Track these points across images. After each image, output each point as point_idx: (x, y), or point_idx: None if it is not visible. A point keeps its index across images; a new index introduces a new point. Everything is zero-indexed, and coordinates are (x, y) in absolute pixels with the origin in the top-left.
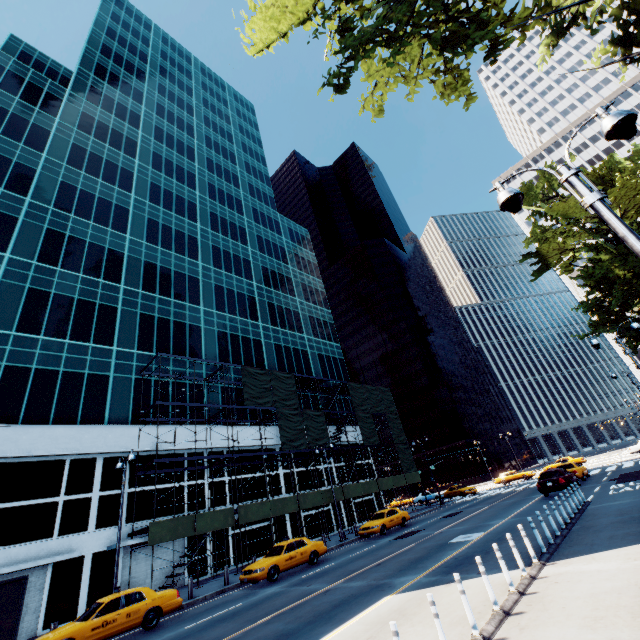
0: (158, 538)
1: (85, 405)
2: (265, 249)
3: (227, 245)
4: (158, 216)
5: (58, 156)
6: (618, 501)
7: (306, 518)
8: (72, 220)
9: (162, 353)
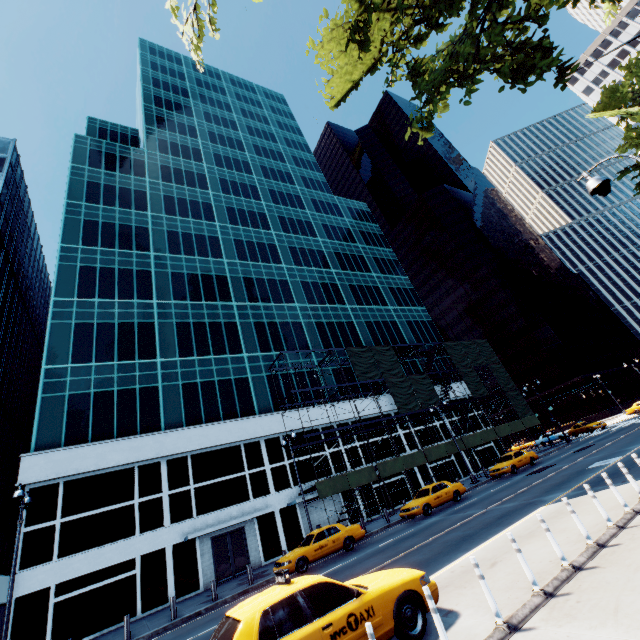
0: (324, 493)
1: (239, 403)
2: (333, 235)
3: (300, 242)
4: (240, 235)
5: (158, 210)
6: None
7: (433, 469)
8: (184, 260)
9: (283, 351)
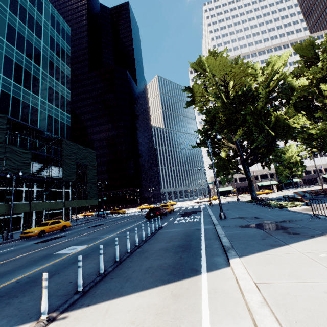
0: None
1: None
2: (18, 12)
3: None
4: None
5: None
6: (175, 229)
7: None
8: None
9: None
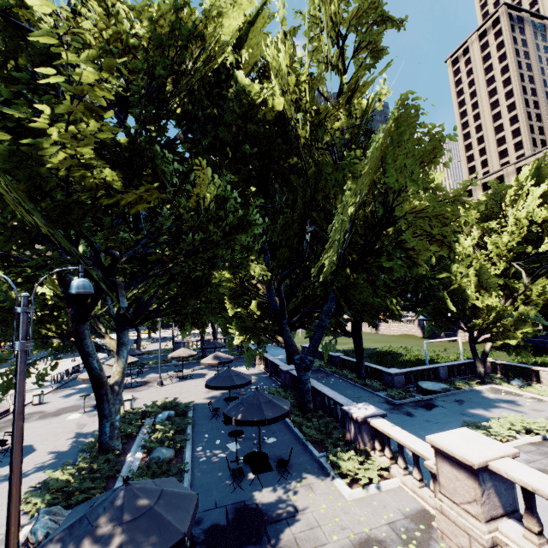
0: None
1: None
2: None
3: None
4: None
5: None
6: None
7: None
8: None
9: None
